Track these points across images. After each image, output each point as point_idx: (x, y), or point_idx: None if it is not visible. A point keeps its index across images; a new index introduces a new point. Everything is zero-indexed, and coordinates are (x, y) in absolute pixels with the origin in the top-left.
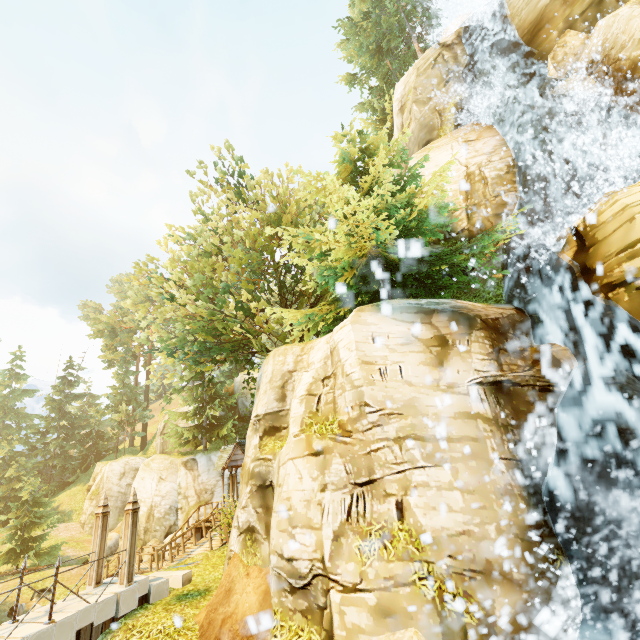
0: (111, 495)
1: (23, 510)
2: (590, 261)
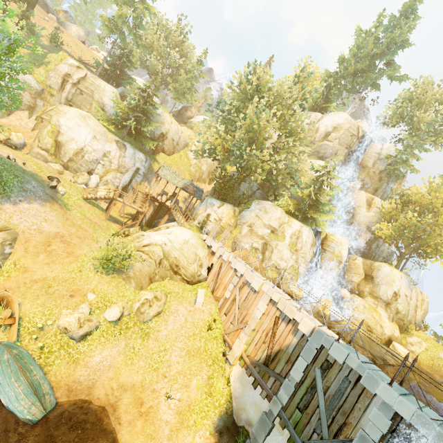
0: None
1: None
2: (324, 242)
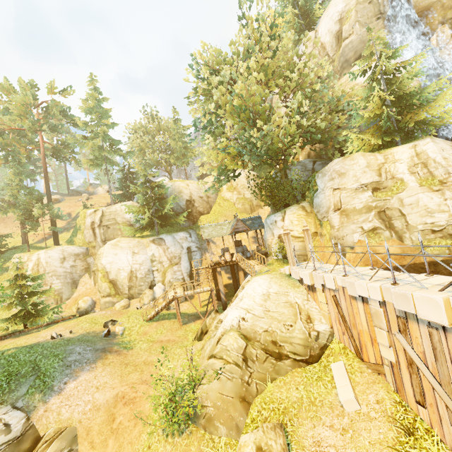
0: (58, 275)
1: (16, 284)
2: None
